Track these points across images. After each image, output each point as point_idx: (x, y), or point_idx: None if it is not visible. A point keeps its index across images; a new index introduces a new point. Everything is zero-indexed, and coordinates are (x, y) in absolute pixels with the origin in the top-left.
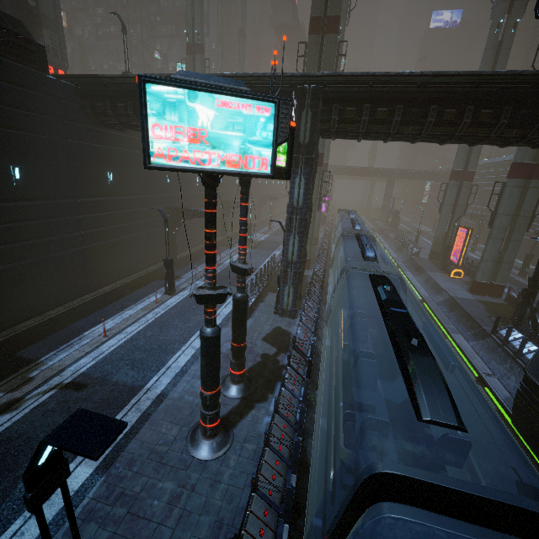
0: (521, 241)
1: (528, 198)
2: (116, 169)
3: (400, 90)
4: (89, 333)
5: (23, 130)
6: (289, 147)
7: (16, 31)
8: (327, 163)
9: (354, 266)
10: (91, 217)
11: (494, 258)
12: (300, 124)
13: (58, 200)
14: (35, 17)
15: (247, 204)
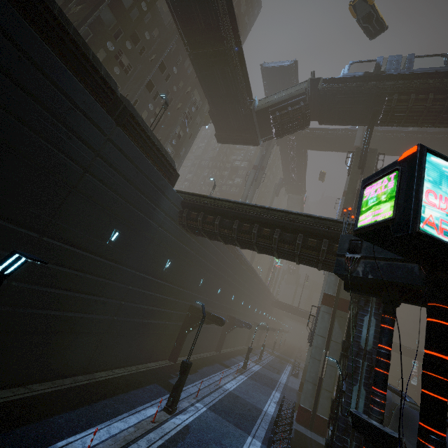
0: None
1: None
2: (174, 260)
3: None
4: (64, 445)
5: (138, 211)
6: None
7: (171, 163)
8: None
9: None
10: (137, 291)
11: None
12: None
13: (125, 267)
14: None
15: (392, 328)
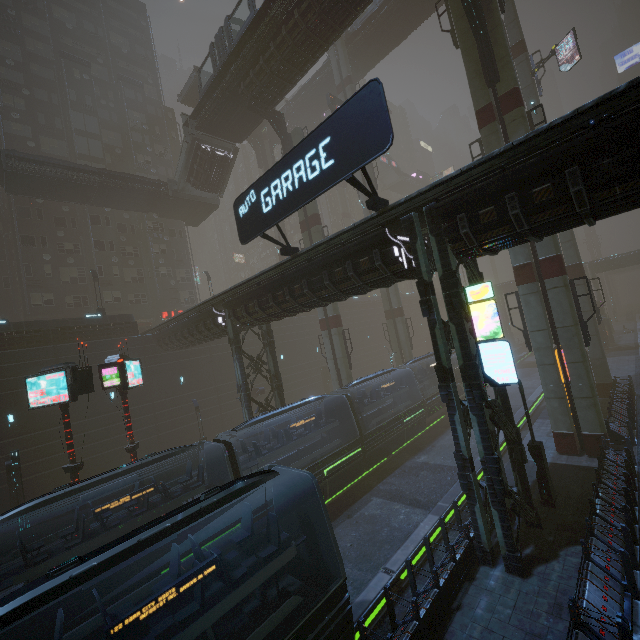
0: (584, 361)
1: (554, 303)
2: (188, 373)
3: (250, 291)
4: None
5: None
6: (122, 373)
7: (121, 321)
8: (399, 308)
9: (268, 434)
10: (165, 412)
11: (558, 394)
12: (227, 325)
13: (140, 406)
14: (174, 290)
15: (125, 405)
